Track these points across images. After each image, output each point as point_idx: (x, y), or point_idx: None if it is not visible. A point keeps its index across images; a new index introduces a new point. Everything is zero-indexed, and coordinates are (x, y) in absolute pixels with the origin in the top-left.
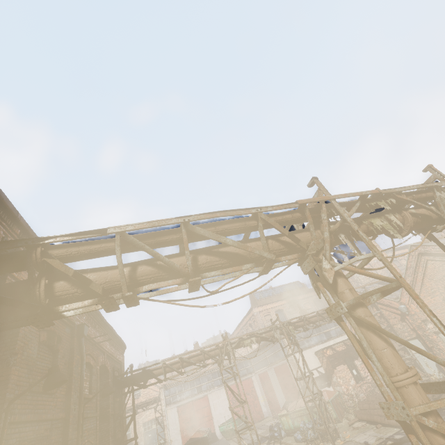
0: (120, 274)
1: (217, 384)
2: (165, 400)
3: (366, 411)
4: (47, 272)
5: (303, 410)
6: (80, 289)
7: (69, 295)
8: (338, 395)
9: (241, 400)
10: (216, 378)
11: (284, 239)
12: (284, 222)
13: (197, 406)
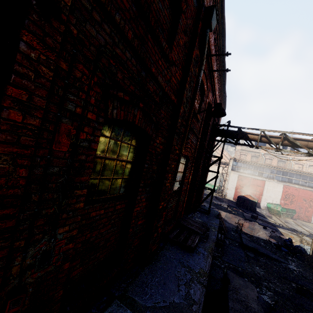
0: None
1: (277, 179)
2: (232, 167)
3: None
4: None
5: None
6: None
7: None
8: None
9: None
10: (279, 175)
11: None
12: None
13: (253, 182)
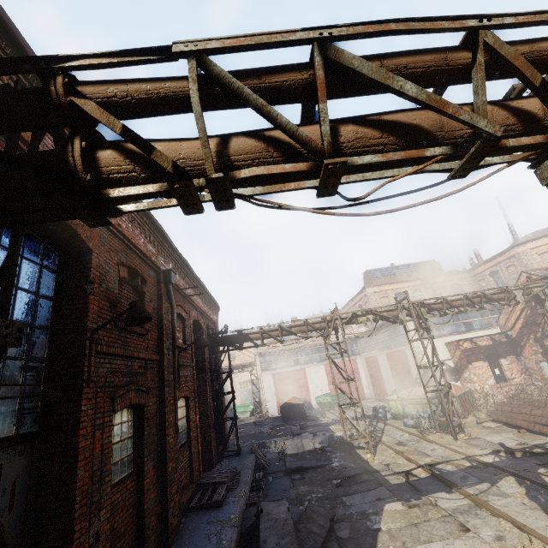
0: (201, 140)
1: (316, 360)
2: (261, 366)
3: (506, 414)
4: (83, 131)
5: (418, 399)
6: (138, 167)
7: (122, 174)
8: (469, 392)
9: (347, 377)
10: (315, 354)
11: (519, 105)
12: (531, 60)
13: (293, 376)
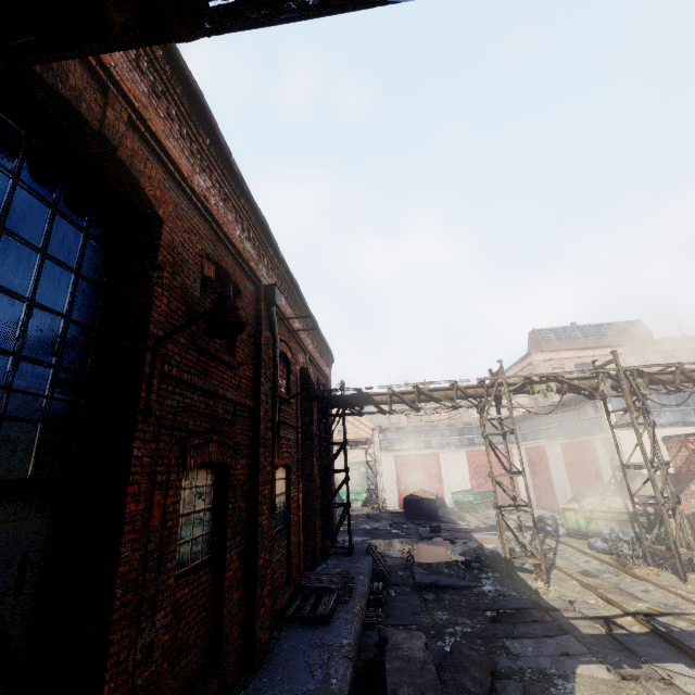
0: None
1: (454, 445)
2: (380, 444)
3: None
4: None
5: (614, 513)
6: None
7: None
8: None
9: (510, 469)
10: (454, 437)
11: None
12: None
13: (422, 462)
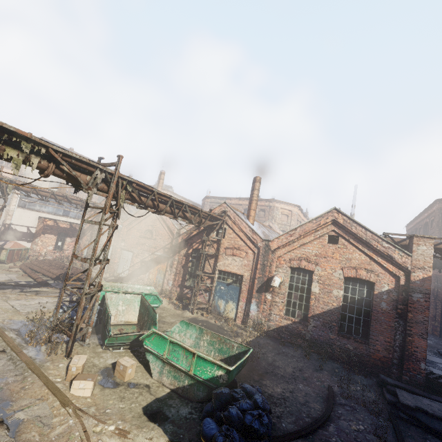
0: None
1: None
2: None
3: (32, 266)
4: None
5: None
6: None
7: None
8: (27, 250)
9: None
10: None
11: None
12: None
13: None
